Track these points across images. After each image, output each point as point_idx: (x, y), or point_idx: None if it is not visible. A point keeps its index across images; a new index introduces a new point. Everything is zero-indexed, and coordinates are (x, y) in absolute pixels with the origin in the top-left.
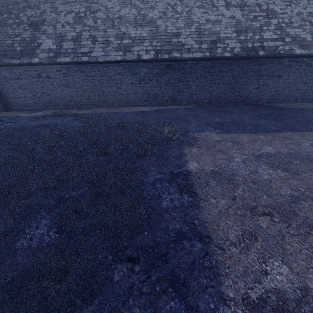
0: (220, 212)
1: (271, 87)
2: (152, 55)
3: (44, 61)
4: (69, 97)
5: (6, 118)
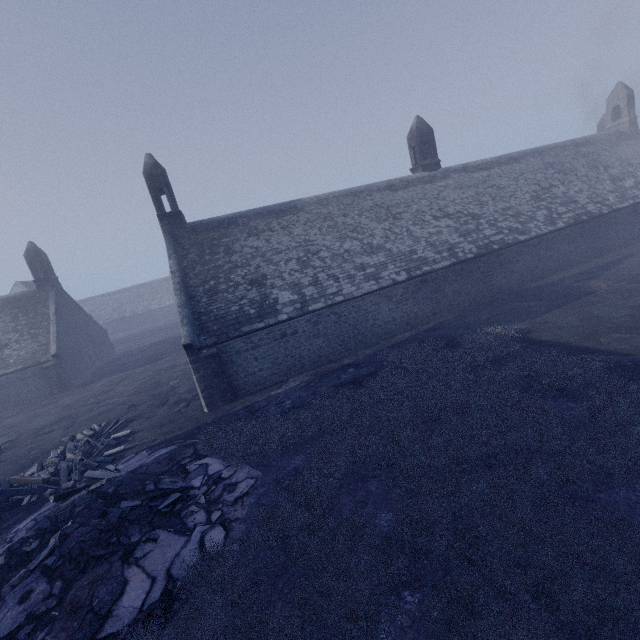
0: (629, 347)
1: (515, 272)
2: (405, 276)
3: (294, 314)
4: (319, 350)
5: (262, 403)
